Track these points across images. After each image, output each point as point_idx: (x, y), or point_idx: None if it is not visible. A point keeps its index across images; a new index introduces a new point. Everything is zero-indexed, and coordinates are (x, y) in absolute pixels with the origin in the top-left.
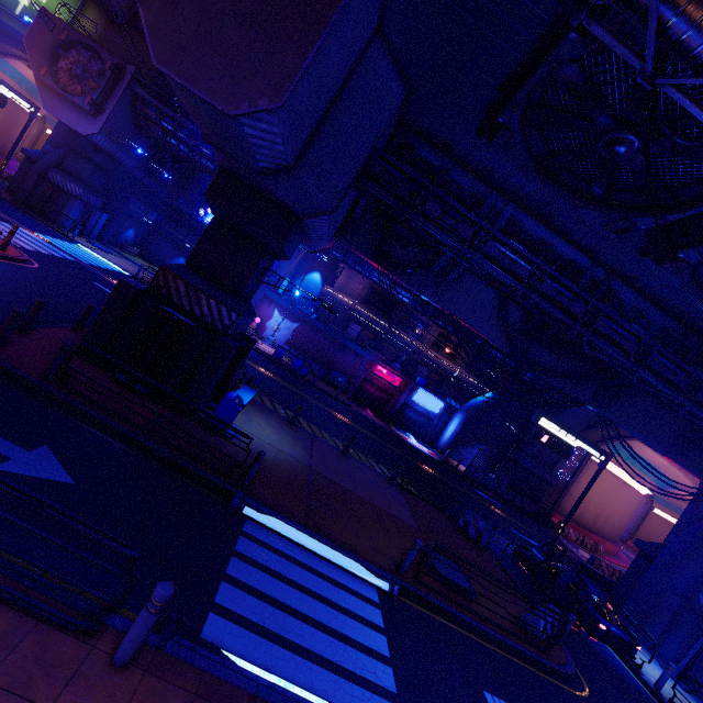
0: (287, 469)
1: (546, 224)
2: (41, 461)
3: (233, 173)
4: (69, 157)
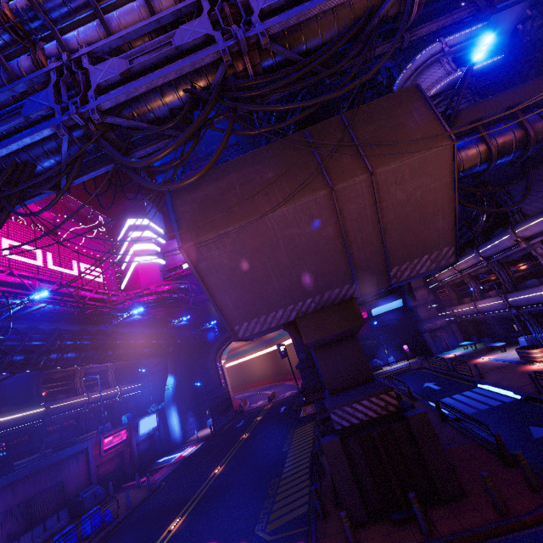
0: None
1: None
2: (540, 433)
3: (358, 298)
4: None
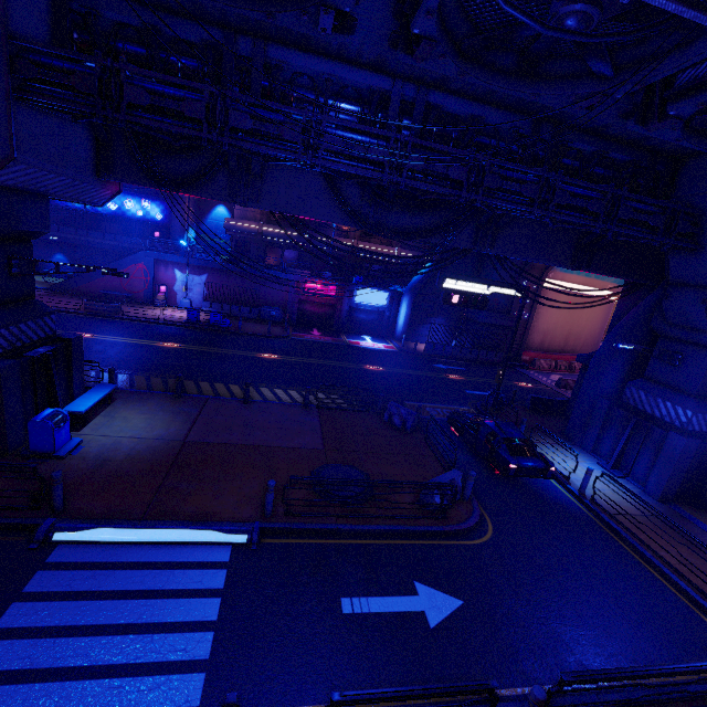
0: (145, 458)
1: (314, 51)
2: None
3: None
4: None
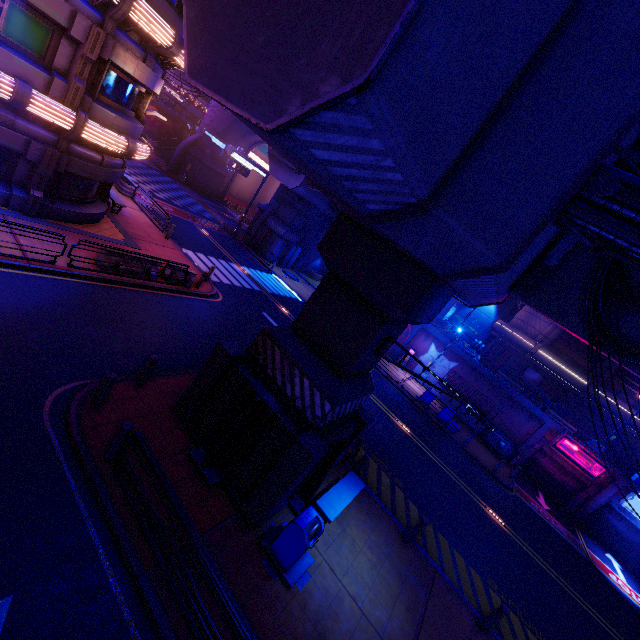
0: None
1: None
2: None
3: (352, 217)
4: (282, 207)
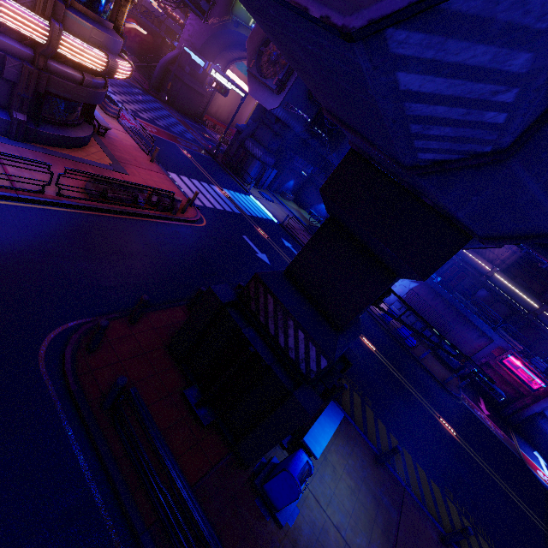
0: None
1: None
2: None
3: (367, 157)
4: (259, 128)
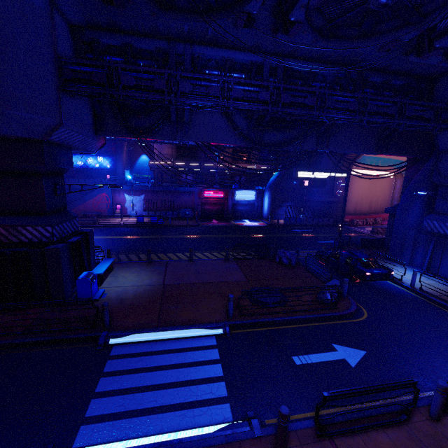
0: (145, 296)
1: (219, 46)
2: None
3: None
4: None
